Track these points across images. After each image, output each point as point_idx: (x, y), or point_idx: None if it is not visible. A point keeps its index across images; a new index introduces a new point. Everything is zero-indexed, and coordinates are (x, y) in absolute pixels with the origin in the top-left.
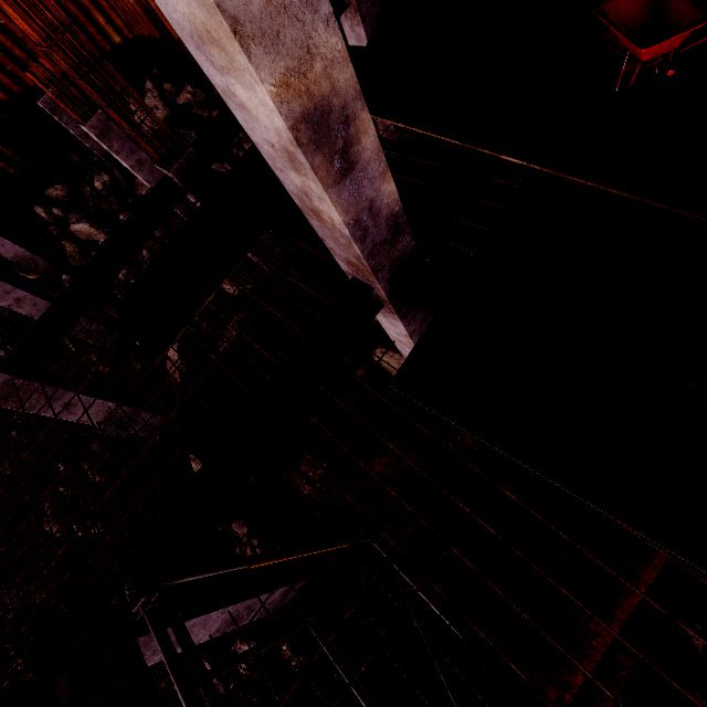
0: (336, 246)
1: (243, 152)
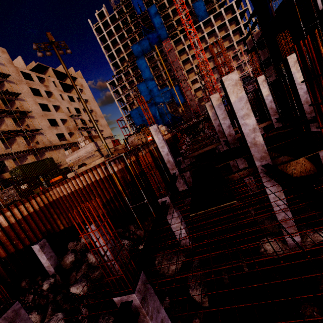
0: (257, 154)
1: (136, 235)
